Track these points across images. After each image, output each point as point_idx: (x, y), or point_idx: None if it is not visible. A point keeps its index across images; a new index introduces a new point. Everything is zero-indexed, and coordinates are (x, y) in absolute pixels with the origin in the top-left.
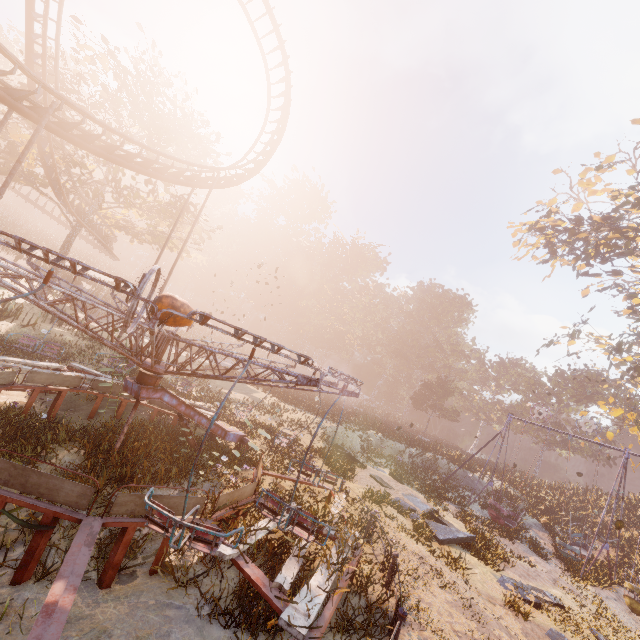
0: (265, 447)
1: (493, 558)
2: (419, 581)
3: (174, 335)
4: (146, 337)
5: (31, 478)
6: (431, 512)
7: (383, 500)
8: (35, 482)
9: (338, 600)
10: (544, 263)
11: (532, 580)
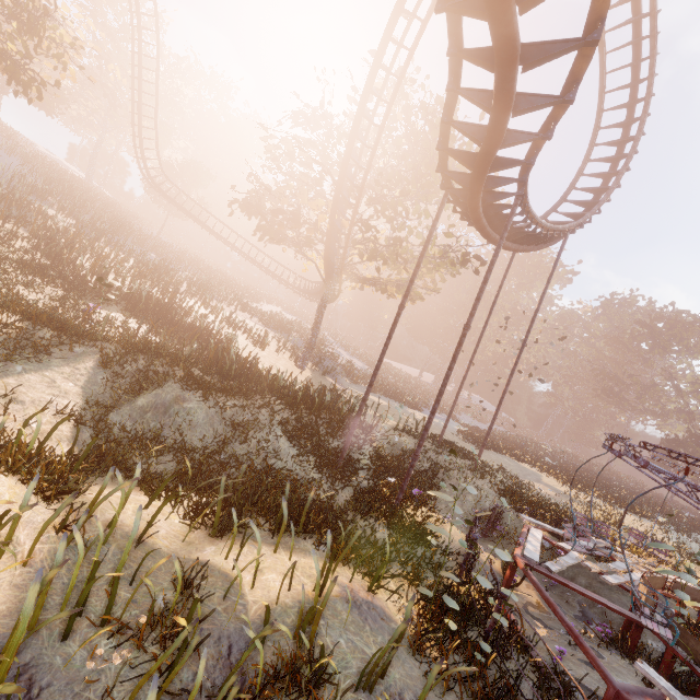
0: None
1: None
2: None
3: None
4: (373, 394)
5: None
6: None
7: None
8: None
9: None
10: None
11: None
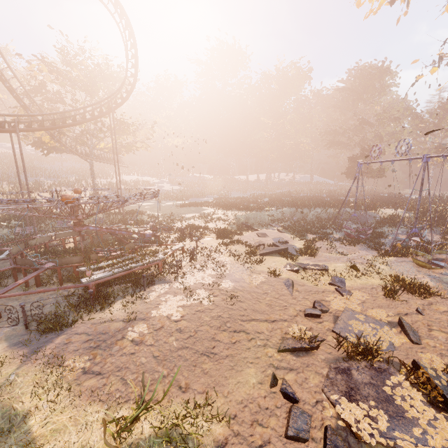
0: (179, 236)
1: (292, 256)
2: (202, 270)
3: (75, 203)
4: (154, 202)
5: (26, 261)
6: (273, 242)
7: (236, 243)
8: (27, 262)
9: (118, 276)
10: (391, 5)
11: (324, 262)
